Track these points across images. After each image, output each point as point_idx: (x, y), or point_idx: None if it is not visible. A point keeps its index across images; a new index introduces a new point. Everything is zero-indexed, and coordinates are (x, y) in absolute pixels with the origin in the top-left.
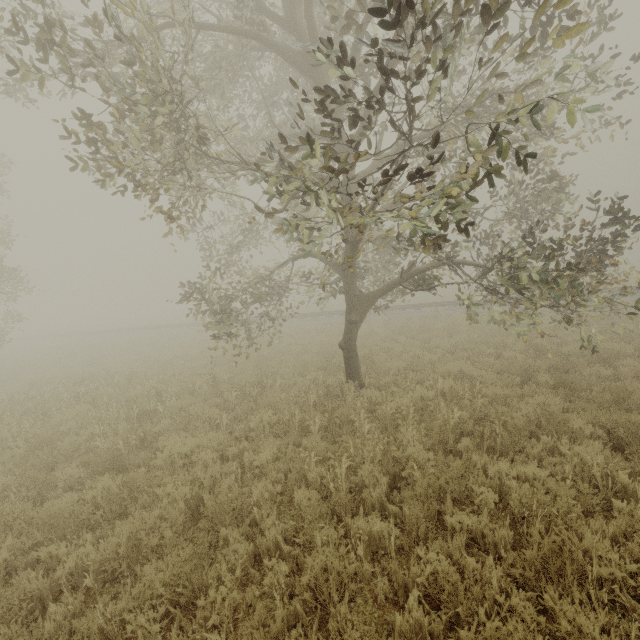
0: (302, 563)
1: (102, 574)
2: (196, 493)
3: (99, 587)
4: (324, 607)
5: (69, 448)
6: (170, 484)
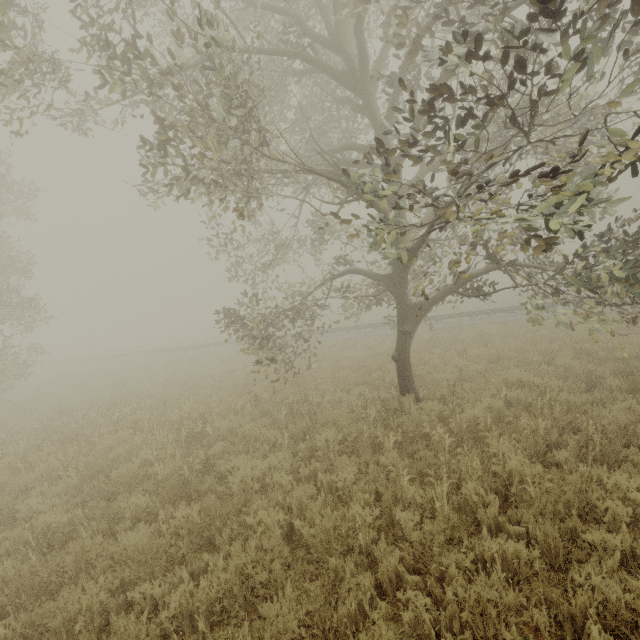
0: (438, 595)
1: (209, 616)
2: (283, 520)
3: (208, 631)
4: None
5: (127, 476)
6: (260, 510)
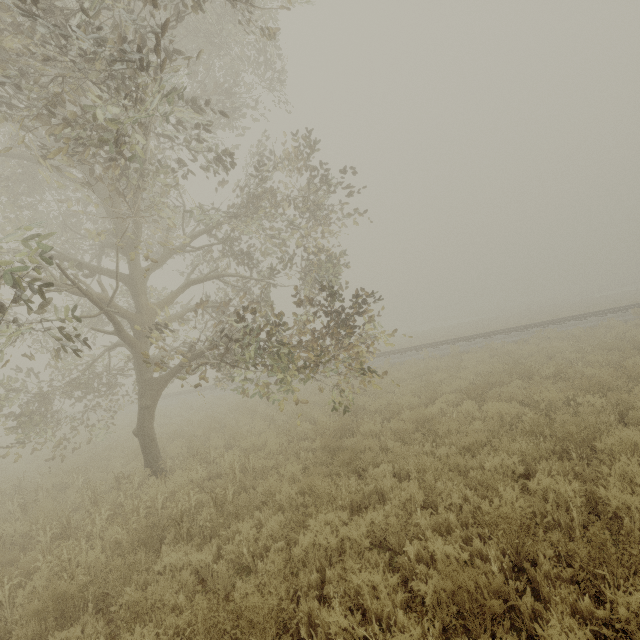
0: None
1: None
2: None
3: None
4: None
5: None
6: None
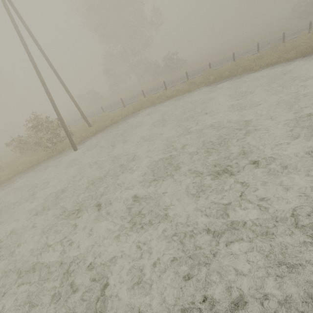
0: None
1: None
2: None
3: None
4: None
5: None
6: None
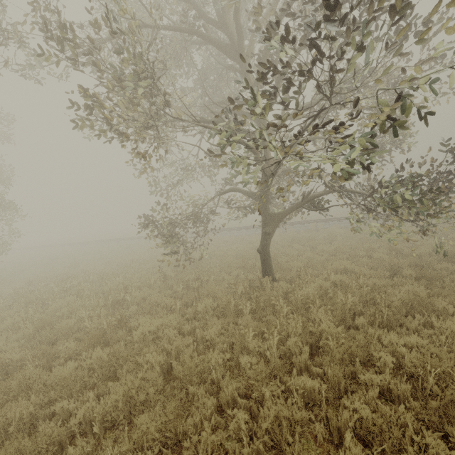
0: (256, 412)
1: (104, 423)
2: (165, 360)
3: (102, 433)
4: (277, 446)
5: (65, 328)
6: (148, 354)
